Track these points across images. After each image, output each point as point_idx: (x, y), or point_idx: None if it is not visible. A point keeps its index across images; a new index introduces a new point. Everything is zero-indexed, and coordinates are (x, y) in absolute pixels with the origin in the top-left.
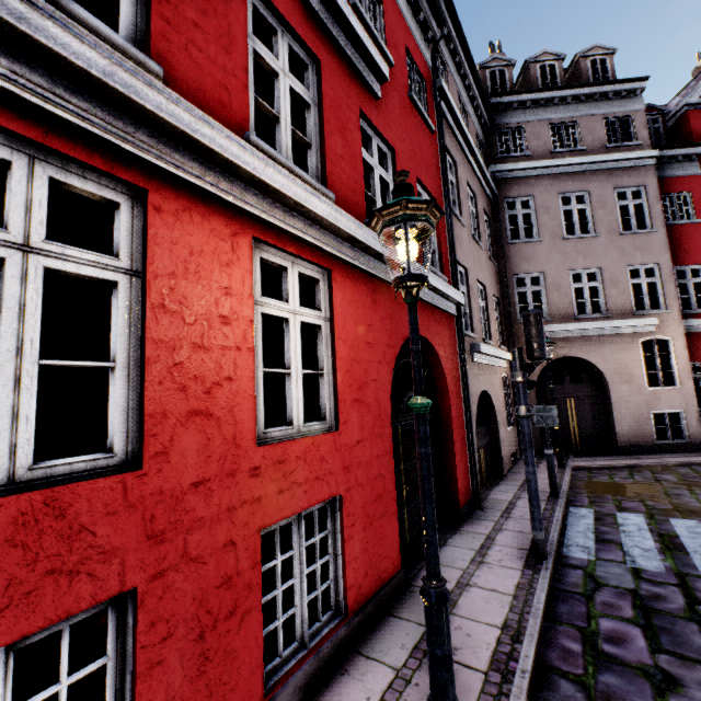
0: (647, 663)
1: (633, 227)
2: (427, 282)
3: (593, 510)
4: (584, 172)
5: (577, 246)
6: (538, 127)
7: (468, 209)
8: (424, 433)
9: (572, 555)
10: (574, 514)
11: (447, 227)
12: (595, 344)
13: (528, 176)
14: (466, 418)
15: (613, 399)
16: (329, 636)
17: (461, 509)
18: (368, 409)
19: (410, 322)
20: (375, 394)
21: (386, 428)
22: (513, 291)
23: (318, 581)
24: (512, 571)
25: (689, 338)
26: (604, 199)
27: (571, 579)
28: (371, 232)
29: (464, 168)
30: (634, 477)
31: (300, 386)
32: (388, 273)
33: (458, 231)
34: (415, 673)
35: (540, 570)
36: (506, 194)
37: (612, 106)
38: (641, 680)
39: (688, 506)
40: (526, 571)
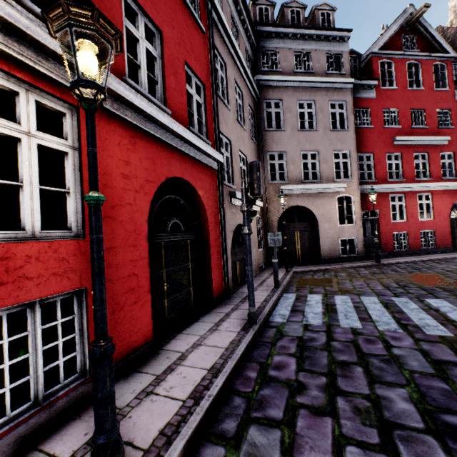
0: (292, 378)
1: (338, 127)
2: (102, 91)
3: (296, 294)
4: (312, 88)
5: (306, 136)
6: (287, 53)
7: (234, 100)
8: (94, 222)
9: (274, 320)
10: (285, 297)
11: (213, 106)
12: (312, 198)
13: (279, 86)
14: (221, 240)
15: (320, 231)
16: (67, 393)
17: (214, 299)
18: (122, 225)
19: (86, 127)
20: (130, 215)
21: (141, 241)
22: (267, 163)
23: (60, 353)
24: (232, 333)
25: (362, 197)
26: (323, 107)
27: (267, 335)
28: (123, 84)
29: (233, 70)
30: (325, 275)
31: (37, 198)
32: (147, 124)
33: (224, 113)
34: (133, 409)
35: (250, 330)
36: (265, 97)
37: (331, 46)
38: (284, 390)
39: (346, 288)
40: (241, 332)
